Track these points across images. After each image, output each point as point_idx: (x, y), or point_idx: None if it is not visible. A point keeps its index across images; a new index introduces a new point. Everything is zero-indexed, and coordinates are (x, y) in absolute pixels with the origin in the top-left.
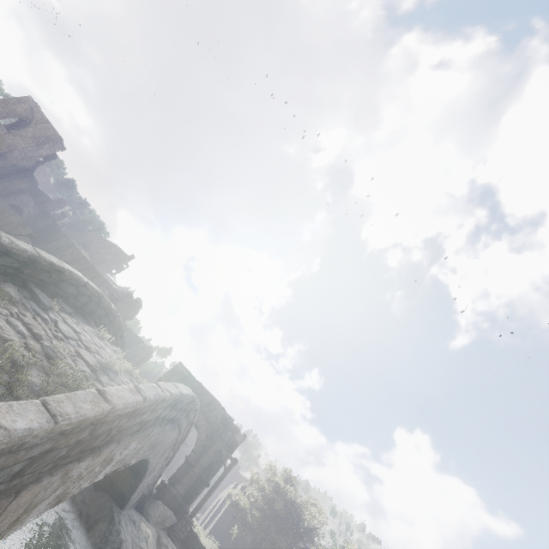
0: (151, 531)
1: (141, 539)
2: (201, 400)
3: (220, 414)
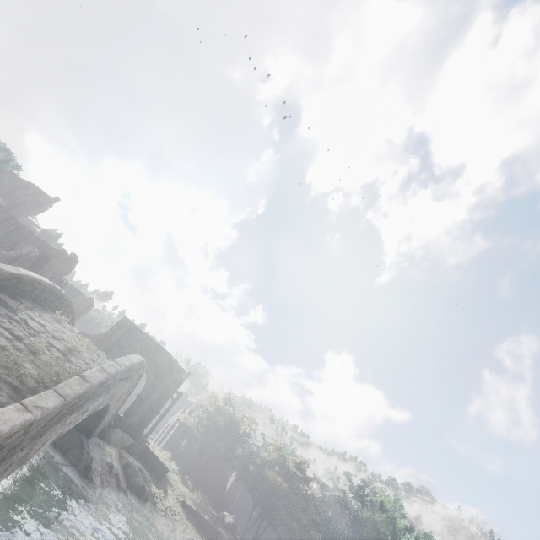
0: (114, 450)
1: (106, 456)
2: (148, 348)
3: (167, 358)
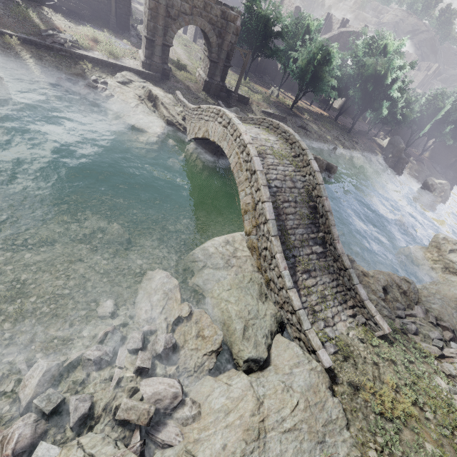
0: None
1: None
2: (196, 6)
3: (218, 11)
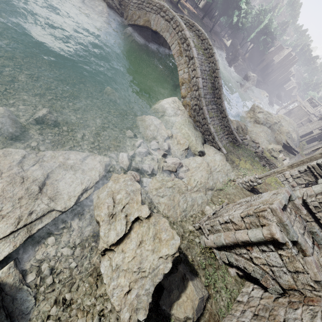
0: None
1: None
2: None
3: None
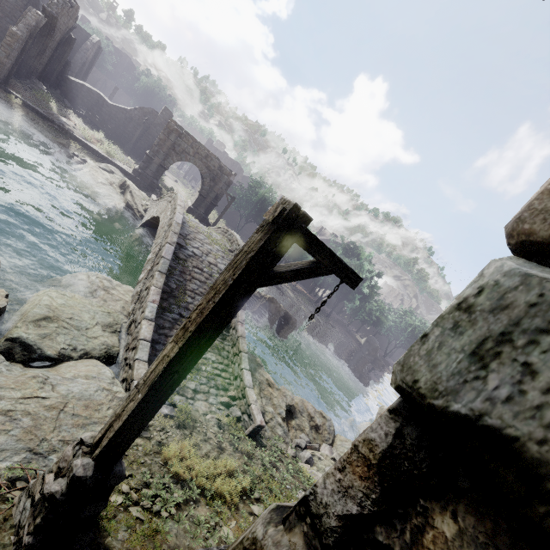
0: None
1: None
2: (199, 153)
3: (217, 164)
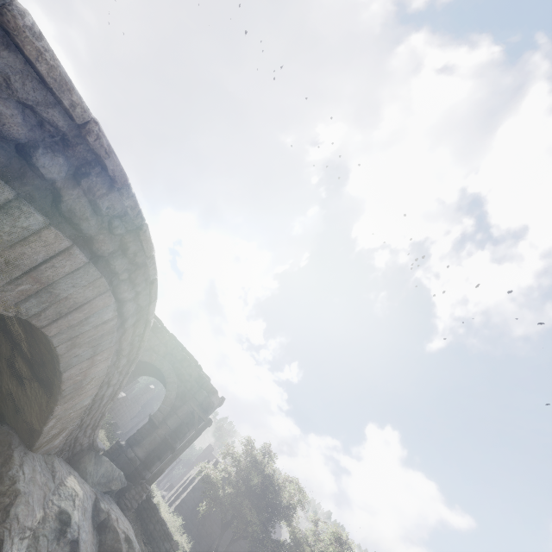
0: (83, 489)
1: (62, 497)
2: (173, 354)
3: (196, 372)
